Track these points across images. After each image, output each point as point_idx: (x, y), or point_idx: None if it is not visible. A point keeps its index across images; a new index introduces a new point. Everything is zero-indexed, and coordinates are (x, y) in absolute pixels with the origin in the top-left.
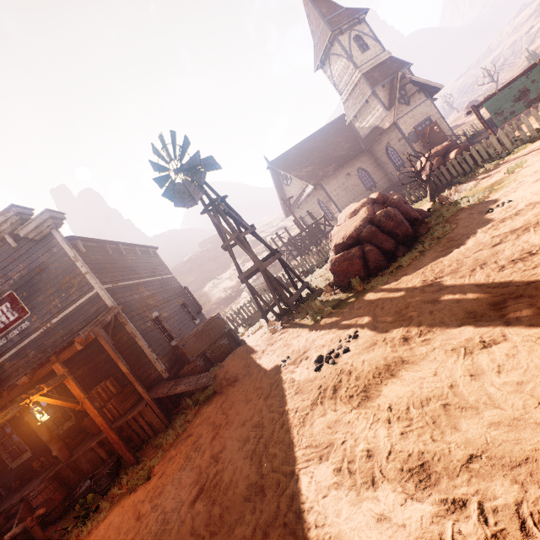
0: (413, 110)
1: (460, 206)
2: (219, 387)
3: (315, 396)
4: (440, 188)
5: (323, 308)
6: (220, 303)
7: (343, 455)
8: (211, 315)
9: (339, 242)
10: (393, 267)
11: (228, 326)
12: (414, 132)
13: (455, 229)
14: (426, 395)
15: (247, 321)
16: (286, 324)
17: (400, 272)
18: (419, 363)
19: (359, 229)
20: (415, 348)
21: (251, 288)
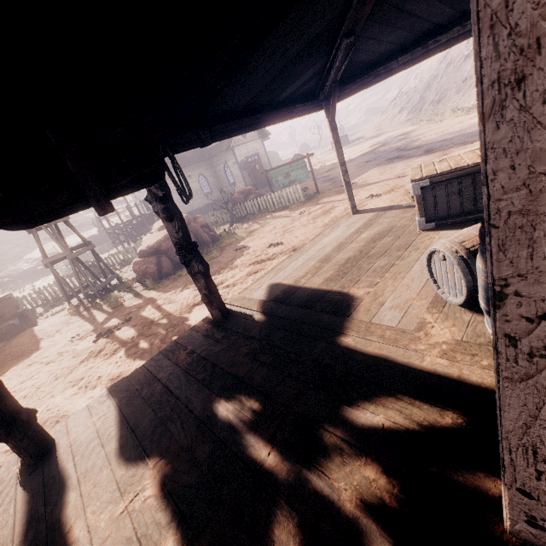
0: (248, 143)
1: (232, 240)
2: (2, 362)
3: (86, 357)
4: (240, 218)
5: (121, 298)
6: (18, 276)
7: (87, 381)
8: (0, 289)
9: (144, 249)
10: (177, 274)
11: (22, 307)
12: (244, 162)
13: (218, 257)
14: (139, 349)
15: (51, 302)
16: (88, 308)
17: (178, 279)
18: (148, 335)
19: (160, 242)
20: (151, 328)
21: (56, 273)
